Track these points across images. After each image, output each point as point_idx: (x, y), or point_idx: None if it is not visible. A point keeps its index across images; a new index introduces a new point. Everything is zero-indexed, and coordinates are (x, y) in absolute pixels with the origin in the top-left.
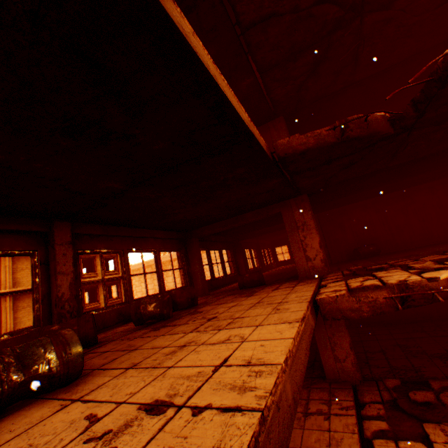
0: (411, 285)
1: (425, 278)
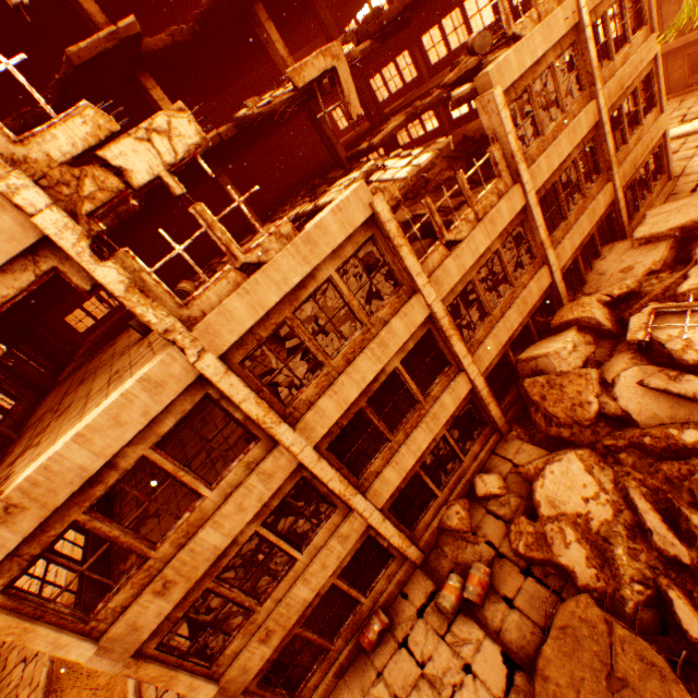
0: (120, 211)
1: (126, 206)
